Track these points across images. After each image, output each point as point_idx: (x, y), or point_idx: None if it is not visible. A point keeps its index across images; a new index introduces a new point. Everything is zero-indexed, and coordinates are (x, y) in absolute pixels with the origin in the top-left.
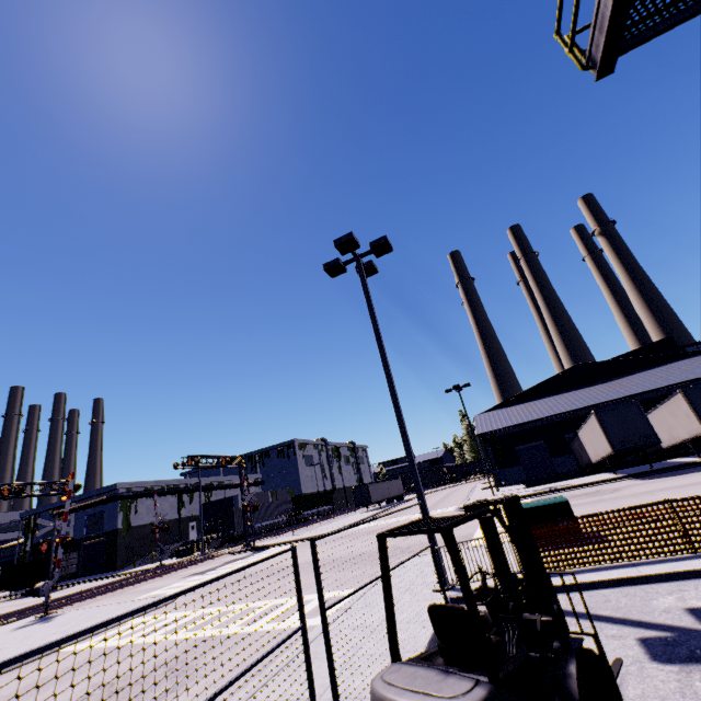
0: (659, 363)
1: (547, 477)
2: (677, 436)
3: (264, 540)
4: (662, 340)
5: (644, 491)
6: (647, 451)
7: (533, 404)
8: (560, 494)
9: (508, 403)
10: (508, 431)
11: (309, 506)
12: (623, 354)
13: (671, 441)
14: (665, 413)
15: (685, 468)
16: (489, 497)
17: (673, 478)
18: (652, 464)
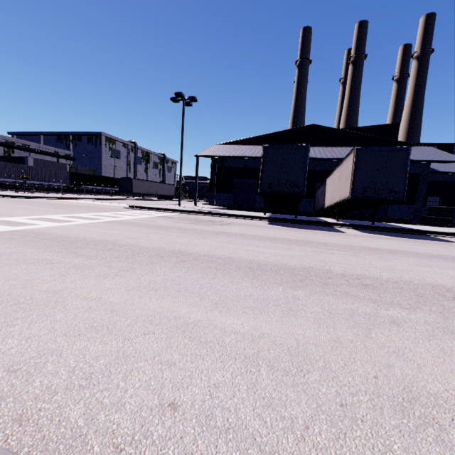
0: (375, 144)
1: (247, 207)
2: (334, 198)
3: (2, 191)
4: (390, 124)
5: (224, 231)
6: (318, 209)
7: (260, 147)
8: (200, 216)
9: (245, 142)
10: (235, 165)
11: (91, 183)
12: (354, 127)
13: (330, 203)
14: (337, 175)
15: (315, 225)
16: (170, 206)
17: (285, 228)
18: (304, 217)
